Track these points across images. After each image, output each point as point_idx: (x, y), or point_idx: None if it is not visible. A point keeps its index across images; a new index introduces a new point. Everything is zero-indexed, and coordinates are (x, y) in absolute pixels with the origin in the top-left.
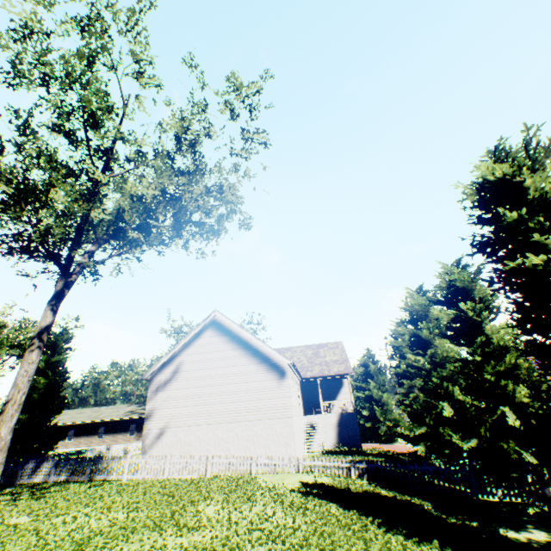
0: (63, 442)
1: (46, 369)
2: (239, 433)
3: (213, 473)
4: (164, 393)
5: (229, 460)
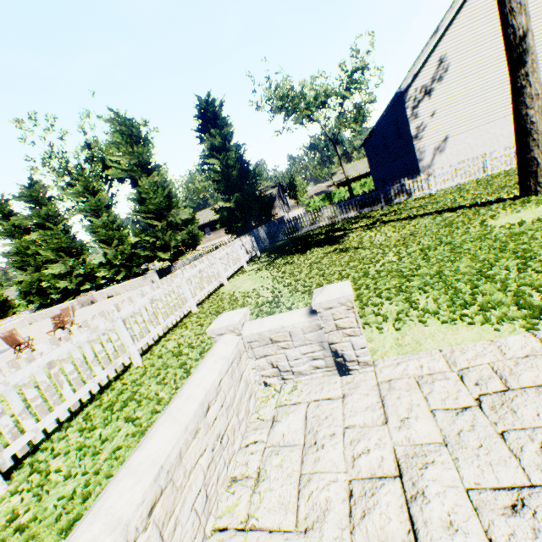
0: (205, 239)
1: (223, 147)
2: None
3: None
4: (429, 102)
5: None
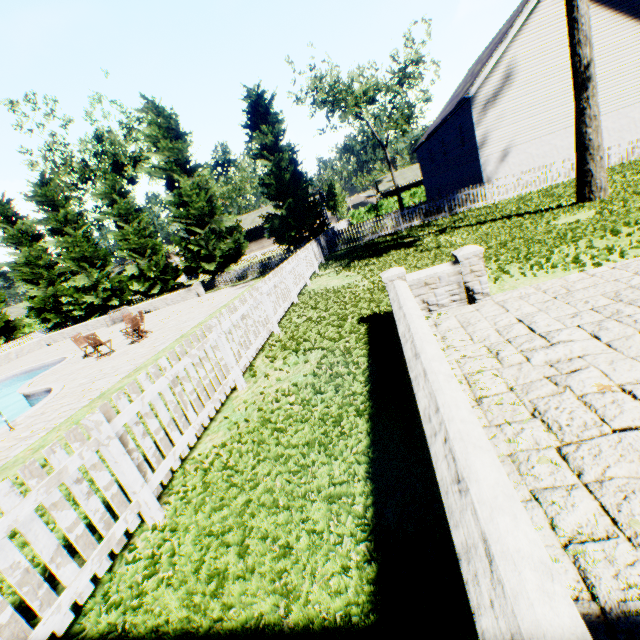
0: None
1: (274, 147)
2: (609, 127)
3: (609, 165)
4: (496, 110)
5: (633, 145)
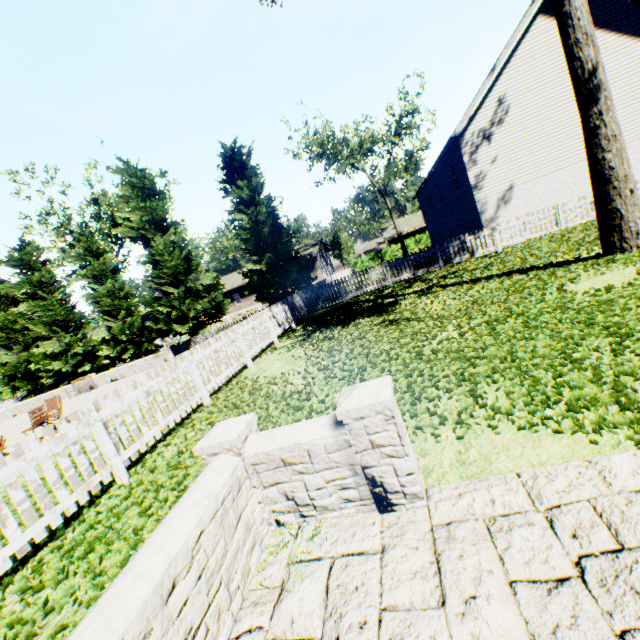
0: (234, 307)
1: (252, 200)
2: (631, 158)
3: None
4: (489, 148)
5: None
